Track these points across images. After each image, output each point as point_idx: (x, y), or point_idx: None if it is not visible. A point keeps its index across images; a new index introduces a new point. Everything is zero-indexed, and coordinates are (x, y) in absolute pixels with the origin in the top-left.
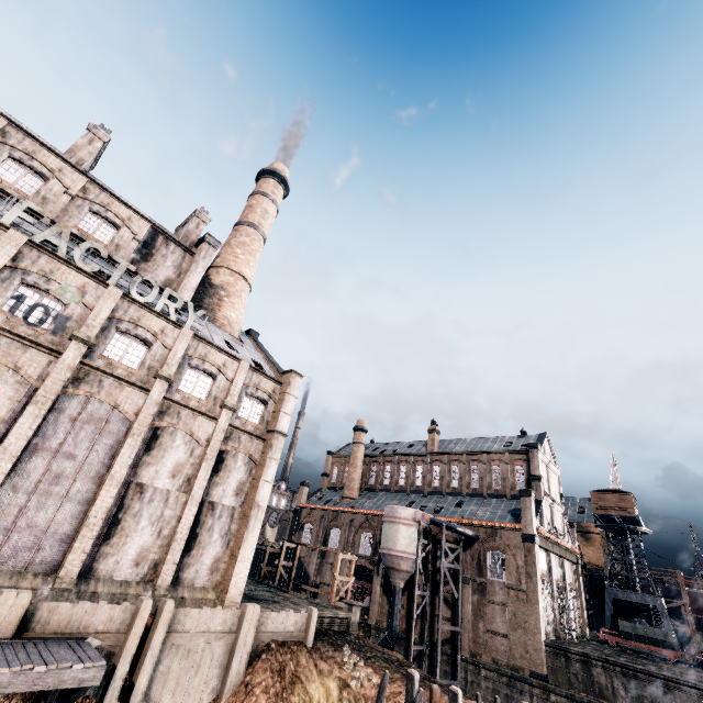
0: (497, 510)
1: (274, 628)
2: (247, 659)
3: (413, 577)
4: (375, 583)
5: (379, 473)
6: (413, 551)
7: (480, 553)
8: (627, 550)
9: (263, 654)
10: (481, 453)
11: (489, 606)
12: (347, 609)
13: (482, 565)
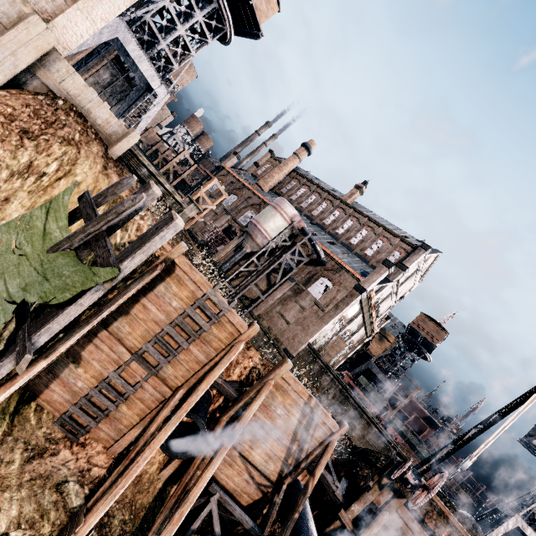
0: (354, 263)
1: (73, 94)
2: (13, 74)
3: (260, 255)
4: (233, 241)
5: (293, 189)
6: (273, 237)
7: (317, 274)
8: (404, 357)
9: (42, 96)
10: (380, 225)
11: (293, 303)
12: (187, 202)
13: (311, 281)
